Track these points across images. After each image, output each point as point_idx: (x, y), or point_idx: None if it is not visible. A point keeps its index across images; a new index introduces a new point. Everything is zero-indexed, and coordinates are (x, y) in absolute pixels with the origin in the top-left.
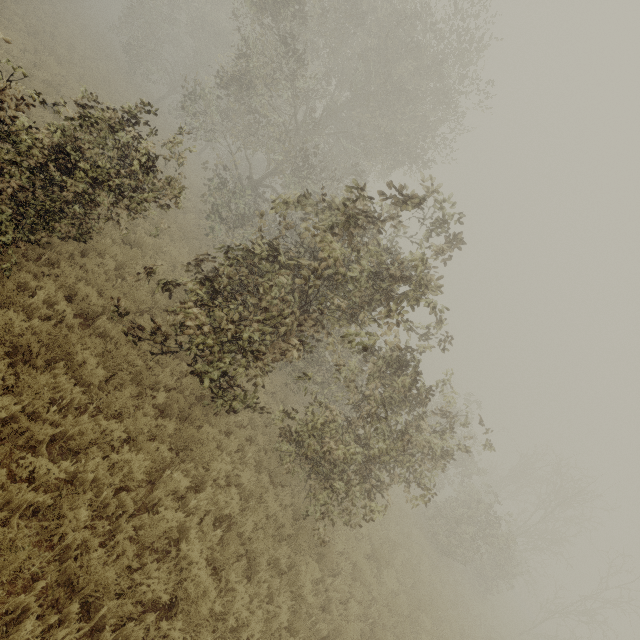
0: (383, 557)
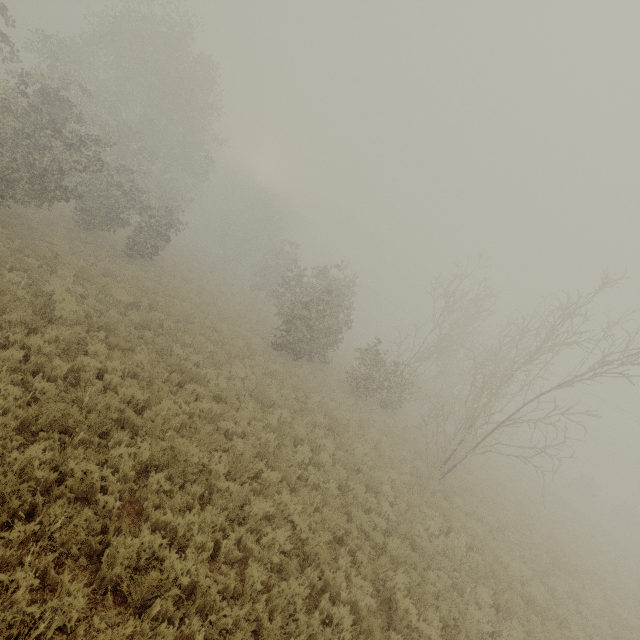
0: (110, 270)
